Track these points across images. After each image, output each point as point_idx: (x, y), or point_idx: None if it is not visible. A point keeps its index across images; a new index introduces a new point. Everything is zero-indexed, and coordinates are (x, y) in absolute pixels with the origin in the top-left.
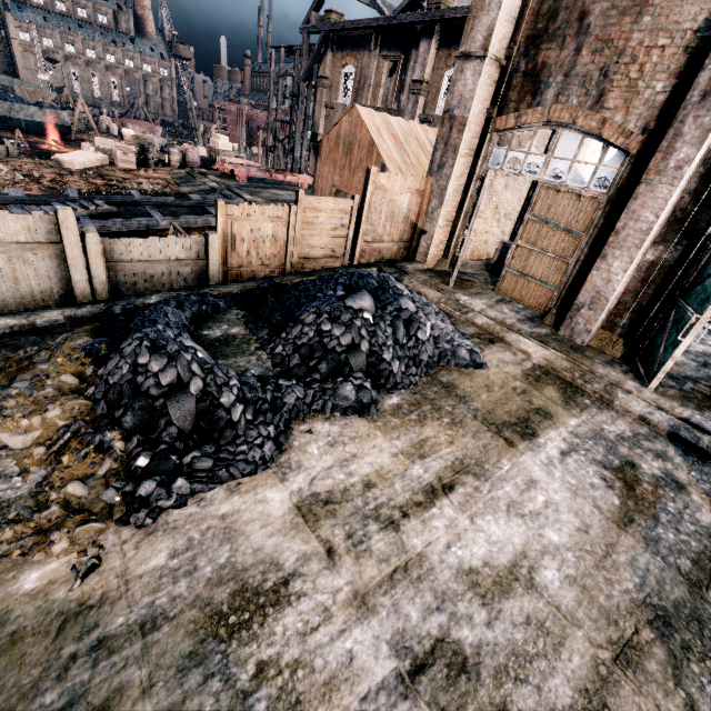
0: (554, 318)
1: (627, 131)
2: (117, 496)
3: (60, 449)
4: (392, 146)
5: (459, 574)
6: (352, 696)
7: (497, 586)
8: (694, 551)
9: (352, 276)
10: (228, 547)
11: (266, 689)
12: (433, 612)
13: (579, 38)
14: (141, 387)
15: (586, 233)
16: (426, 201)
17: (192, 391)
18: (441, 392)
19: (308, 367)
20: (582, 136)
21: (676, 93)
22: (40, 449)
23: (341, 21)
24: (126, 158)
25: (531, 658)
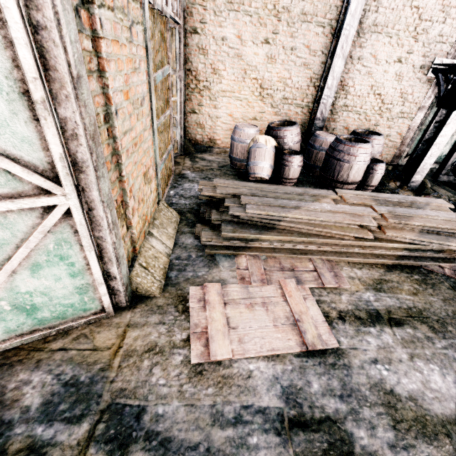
0: None
1: None
2: None
3: None
4: None
5: None
6: None
7: None
8: None
9: None
10: None
11: None
12: None
13: None
14: None
15: None
16: None
17: None
18: None
19: None
20: None
21: None
22: None
23: None
24: None
25: None
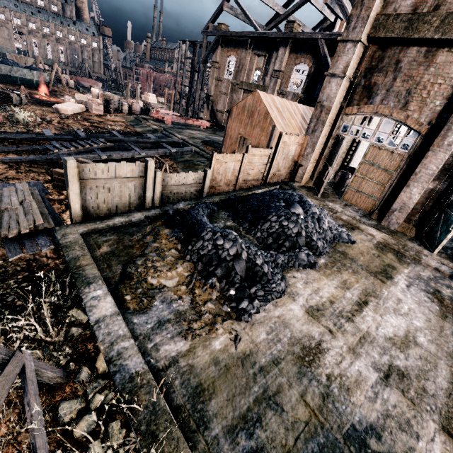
0: (377, 215)
1: (420, 123)
2: (228, 308)
3: (192, 286)
4: (277, 114)
5: (386, 340)
6: (367, 386)
7: (403, 344)
8: None
9: (284, 194)
10: (288, 330)
11: (334, 384)
12: (383, 355)
13: (395, 73)
14: (221, 256)
15: (395, 172)
16: (303, 149)
17: (243, 258)
18: (342, 256)
19: (278, 244)
20: (395, 122)
21: (446, 107)
22: (183, 287)
23: (229, 31)
24: (97, 108)
25: (427, 371)
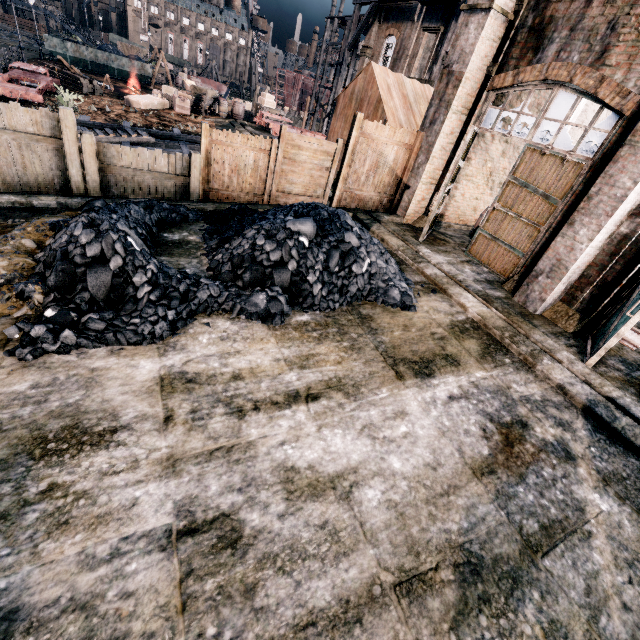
0: (515, 284)
1: (624, 90)
2: (18, 334)
3: None
4: (400, 105)
5: (278, 468)
6: (116, 533)
7: (310, 488)
8: (550, 518)
9: (308, 206)
10: (83, 392)
11: (45, 504)
12: (233, 491)
13: None
14: (70, 254)
15: (562, 200)
16: (413, 156)
17: (111, 267)
18: (355, 321)
19: (235, 274)
20: (577, 95)
21: None
22: None
23: None
24: (182, 104)
25: (307, 556)
